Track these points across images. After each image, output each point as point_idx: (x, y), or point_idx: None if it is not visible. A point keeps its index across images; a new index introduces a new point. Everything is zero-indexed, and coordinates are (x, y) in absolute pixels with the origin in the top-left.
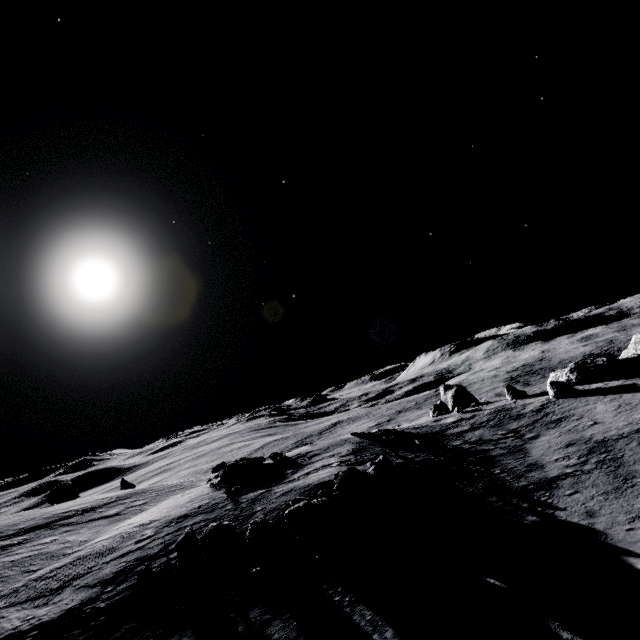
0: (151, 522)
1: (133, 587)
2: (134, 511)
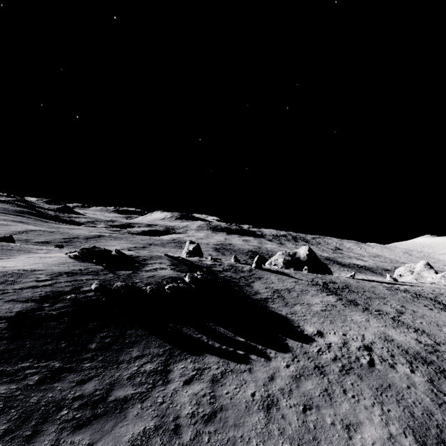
0: (35, 270)
1: (71, 306)
2: None
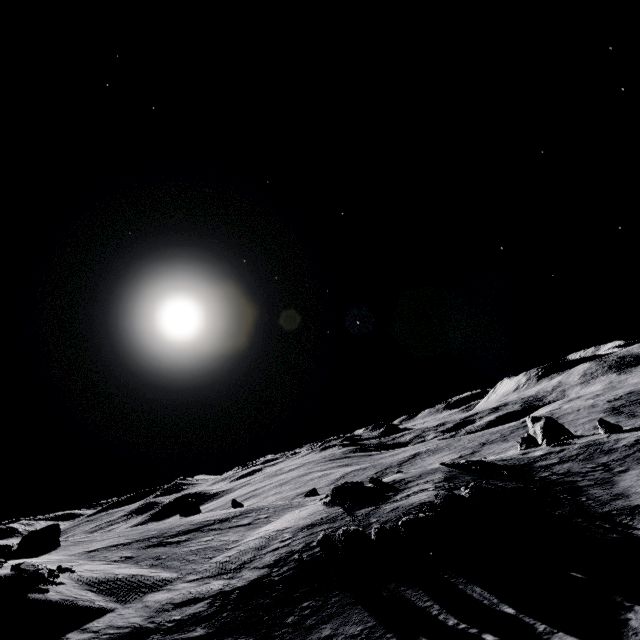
0: (285, 529)
1: (294, 569)
2: (263, 522)
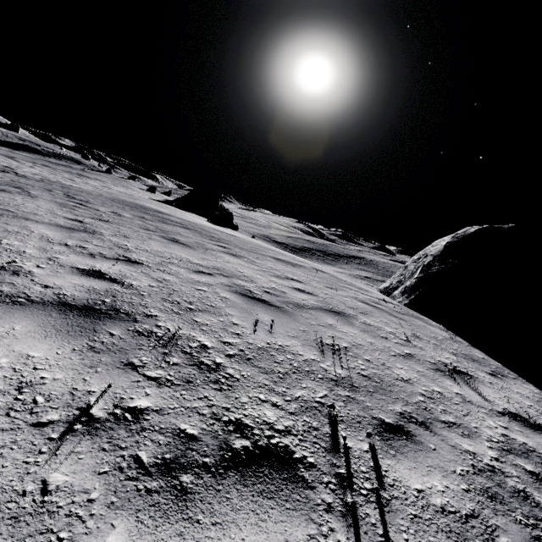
0: None
1: None
2: None
